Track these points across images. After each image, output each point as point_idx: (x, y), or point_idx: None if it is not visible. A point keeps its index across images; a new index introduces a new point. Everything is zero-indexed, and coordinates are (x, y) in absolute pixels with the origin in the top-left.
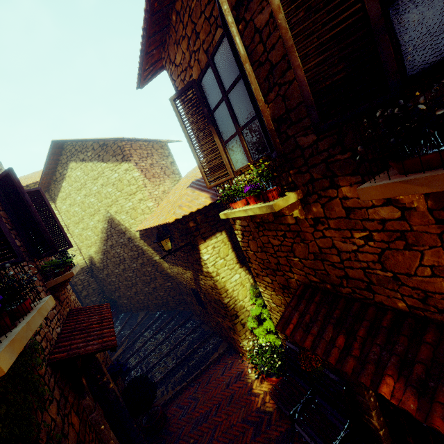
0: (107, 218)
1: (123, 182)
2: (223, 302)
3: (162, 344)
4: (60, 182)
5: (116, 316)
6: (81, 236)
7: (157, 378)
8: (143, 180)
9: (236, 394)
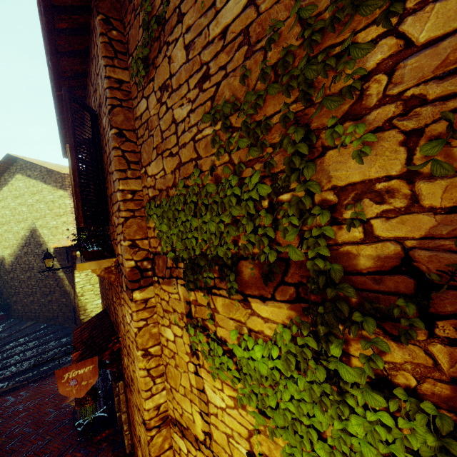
0: (31, 228)
1: (55, 204)
2: (80, 318)
3: (30, 351)
4: (1, 186)
5: (5, 319)
6: (2, 236)
7: (6, 375)
8: (72, 208)
9: (59, 393)
